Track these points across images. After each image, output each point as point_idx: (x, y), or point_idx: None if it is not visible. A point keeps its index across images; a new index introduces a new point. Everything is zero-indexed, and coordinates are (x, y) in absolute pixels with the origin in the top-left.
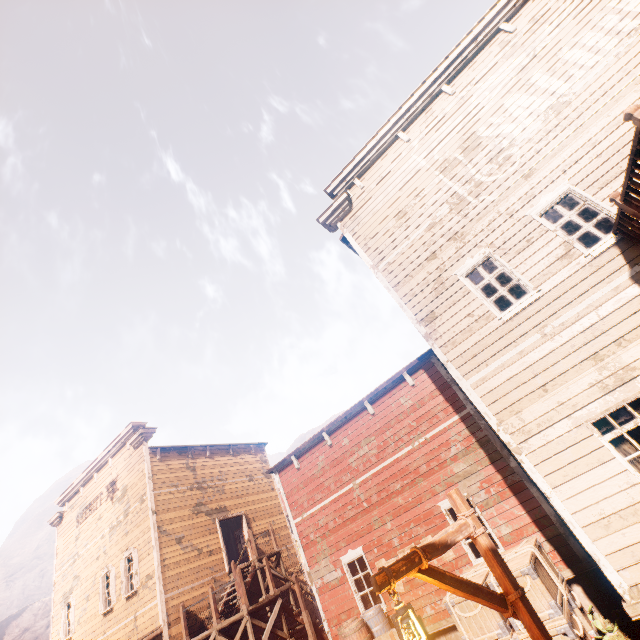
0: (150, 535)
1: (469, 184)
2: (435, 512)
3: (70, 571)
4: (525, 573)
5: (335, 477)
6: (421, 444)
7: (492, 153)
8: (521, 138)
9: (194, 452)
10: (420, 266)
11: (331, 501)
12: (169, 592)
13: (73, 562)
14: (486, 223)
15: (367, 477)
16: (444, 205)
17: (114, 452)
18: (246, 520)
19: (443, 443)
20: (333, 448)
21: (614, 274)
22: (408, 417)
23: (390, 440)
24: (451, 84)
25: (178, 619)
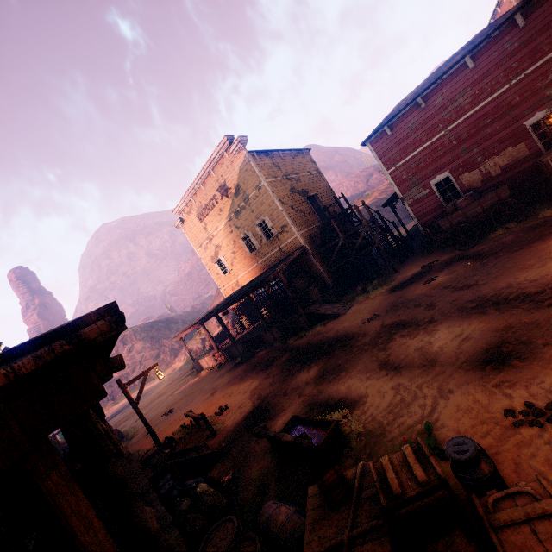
0: (276, 205)
1: None
2: (519, 130)
3: (209, 246)
4: None
5: (427, 131)
6: (518, 81)
7: None
8: None
9: (273, 156)
10: None
11: (422, 149)
12: (300, 231)
13: (210, 241)
14: None
15: (459, 123)
16: None
17: (214, 165)
18: (318, 198)
19: (541, 74)
20: (426, 109)
21: None
22: (510, 60)
23: (486, 86)
24: None
25: (309, 243)
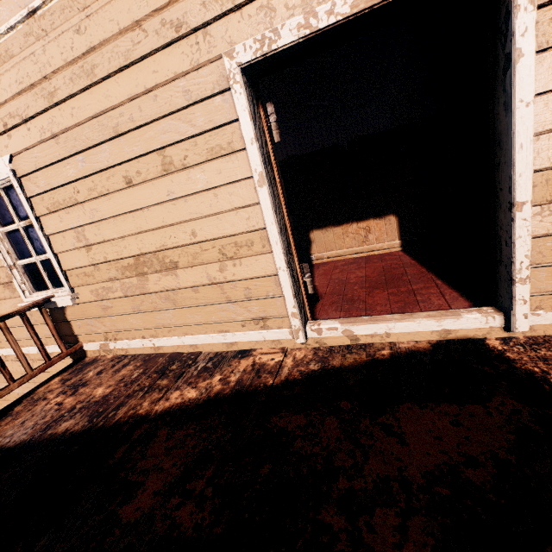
0: None
1: None
2: None
3: None
4: None
5: None
6: None
7: None
8: None
9: None
10: None
11: None
12: None
13: None
14: None
15: None
16: None
17: None
18: None
19: None
20: None
21: (50, 339)
22: None
23: None
24: None
25: None
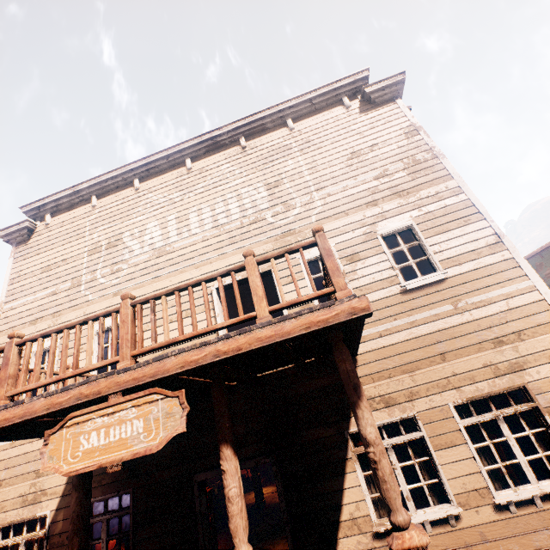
0: None
1: (91, 275)
2: None
3: None
4: None
5: None
6: None
7: (117, 259)
8: (134, 260)
9: None
10: (24, 325)
11: None
12: None
13: None
14: (74, 316)
15: None
16: (70, 281)
17: None
18: None
19: None
20: None
21: None
22: None
23: None
24: (143, 180)
25: None
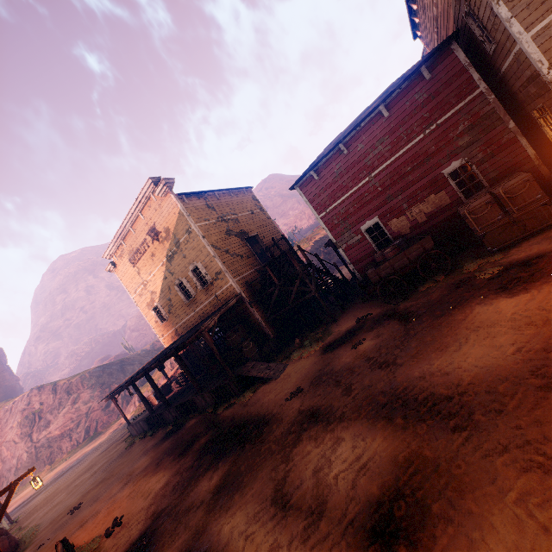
0: (207, 251)
1: None
2: (439, 178)
3: (145, 292)
4: (526, 180)
5: (352, 177)
6: (432, 131)
7: None
8: None
9: (207, 197)
10: None
11: (350, 195)
12: (235, 278)
13: (144, 286)
14: None
15: (381, 169)
16: None
17: (142, 207)
18: (260, 238)
19: (452, 125)
20: (349, 155)
21: None
22: (421, 111)
23: (403, 135)
24: None
25: (247, 290)
